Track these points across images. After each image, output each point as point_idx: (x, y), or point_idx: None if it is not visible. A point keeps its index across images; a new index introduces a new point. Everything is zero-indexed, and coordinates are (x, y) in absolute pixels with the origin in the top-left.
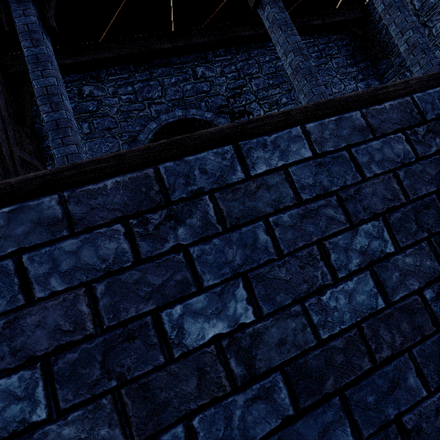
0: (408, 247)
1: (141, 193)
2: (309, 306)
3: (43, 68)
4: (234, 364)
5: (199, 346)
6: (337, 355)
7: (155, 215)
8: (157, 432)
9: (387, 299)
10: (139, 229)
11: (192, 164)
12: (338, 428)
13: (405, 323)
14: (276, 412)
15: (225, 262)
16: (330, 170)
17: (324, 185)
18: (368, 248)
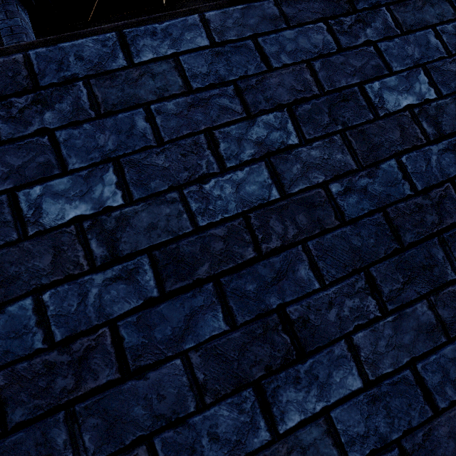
0: (315, 139)
1: (7, 78)
2: (188, 193)
3: (18, 40)
4: (95, 244)
5: (58, 226)
6: (215, 243)
7: (20, 99)
8: (3, 303)
9: (283, 191)
10: (2, 112)
11: (68, 51)
12: (208, 313)
13: (303, 215)
14: (138, 293)
15: (95, 147)
16: (229, 60)
17: (220, 75)
18: (266, 139)
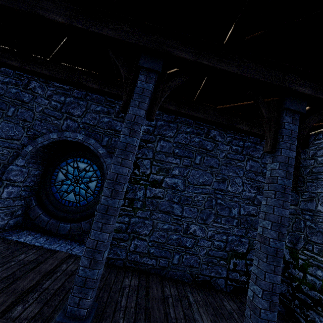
0: None
1: None
2: None
3: None
4: None
5: None
6: None
7: None
8: None
9: None
10: None
11: None
12: None
13: None
14: None
15: None
16: None
17: None
18: None
